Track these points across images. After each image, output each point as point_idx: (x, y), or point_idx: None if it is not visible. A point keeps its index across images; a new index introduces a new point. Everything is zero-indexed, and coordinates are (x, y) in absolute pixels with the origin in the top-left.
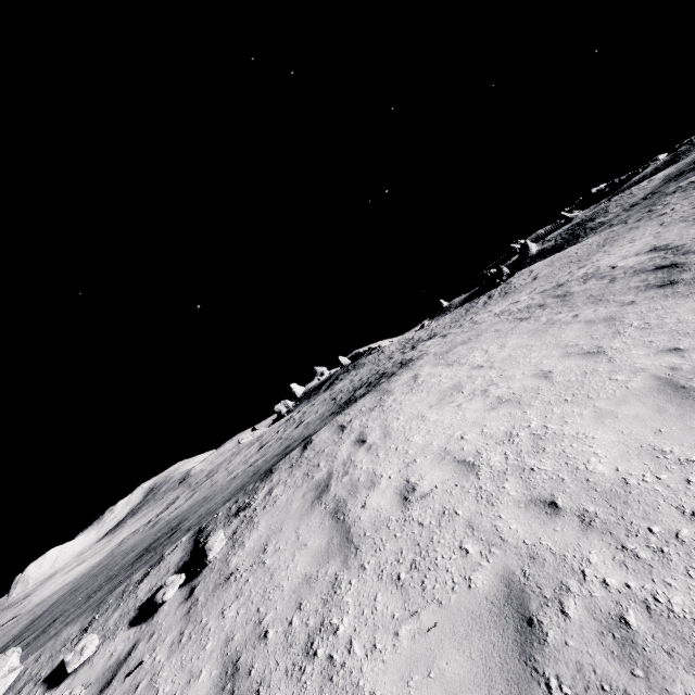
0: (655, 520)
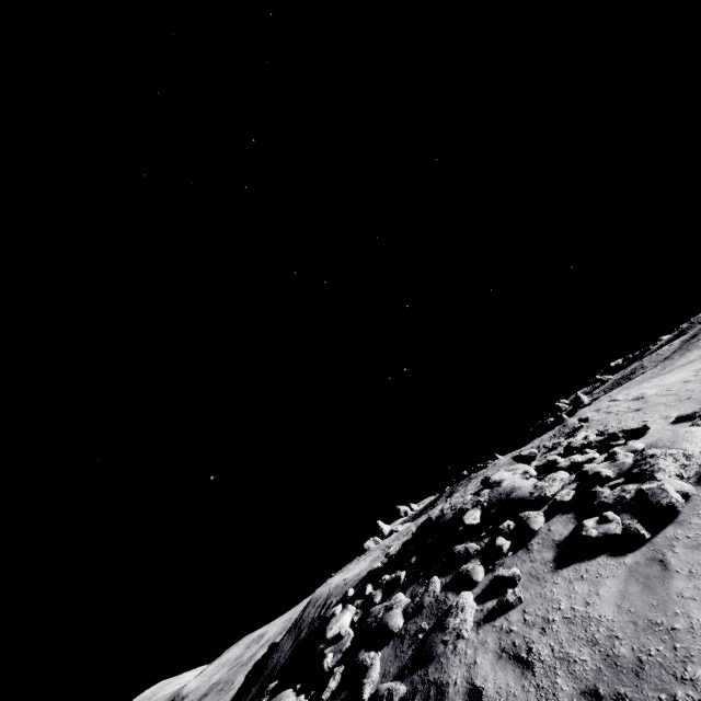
0: None
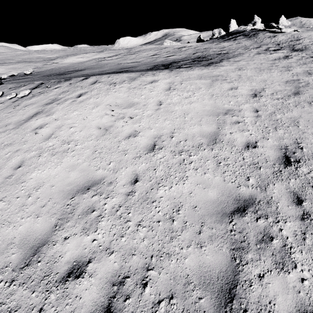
0: (2, 192)
